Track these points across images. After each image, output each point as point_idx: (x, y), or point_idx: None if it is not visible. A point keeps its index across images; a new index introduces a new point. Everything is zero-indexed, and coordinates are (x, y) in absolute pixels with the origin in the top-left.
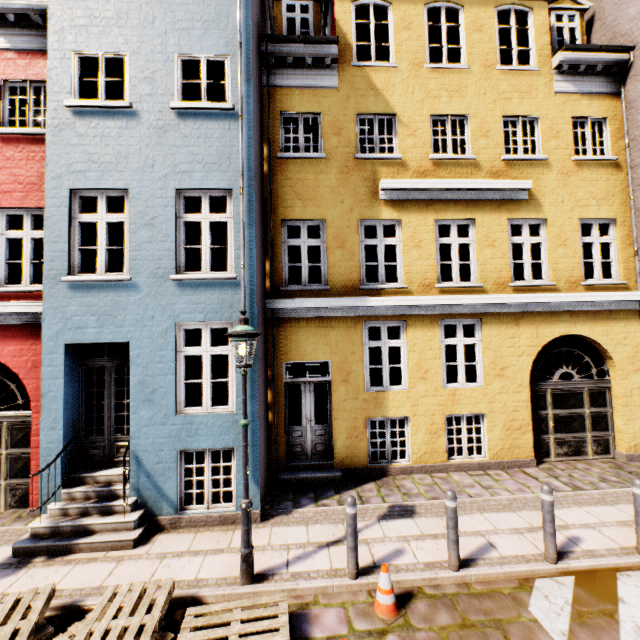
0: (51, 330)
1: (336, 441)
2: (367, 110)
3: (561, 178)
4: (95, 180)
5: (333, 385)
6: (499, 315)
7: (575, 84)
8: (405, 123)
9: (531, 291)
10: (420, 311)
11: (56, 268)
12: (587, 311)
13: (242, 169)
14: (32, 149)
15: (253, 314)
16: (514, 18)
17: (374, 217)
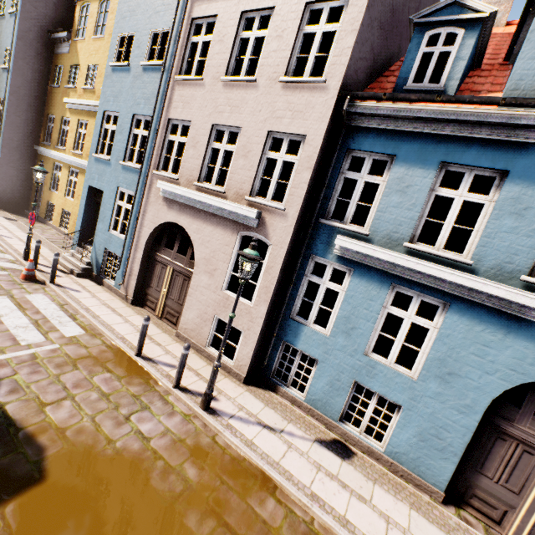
0: None
1: (41, 206)
2: (74, 63)
3: None
4: None
5: (44, 184)
6: (84, 170)
7: None
8: (81, 70)
9: None
10: (65, 161)
11: None
12: None
13: (5, 91)
14: None
15: (2, 143)
16: None
17: (65, 116)
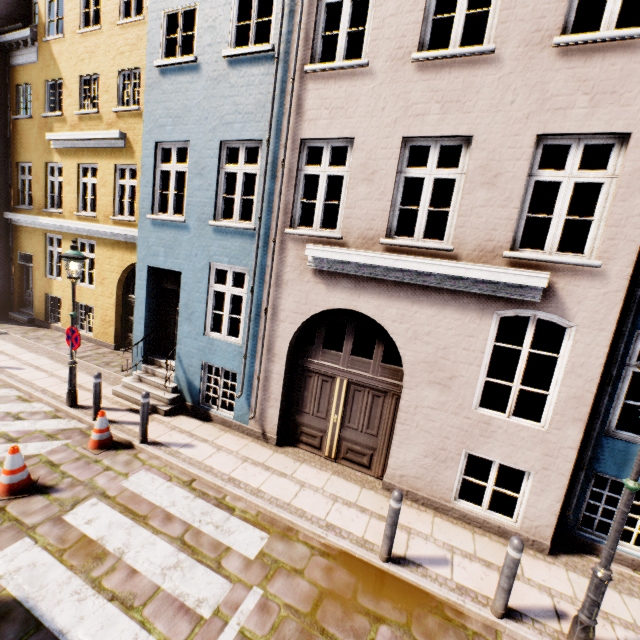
0: None
1: (35, 302)
2: (50, 78)
3: None
4: None
5: (34, 270)
6: (105, 240)
7: None
8: (67, 86)
9: (123, 225)
10: (66, 230)
11: None
12: None
13: None
14: None
15: None
16: None
17: (51, 161)
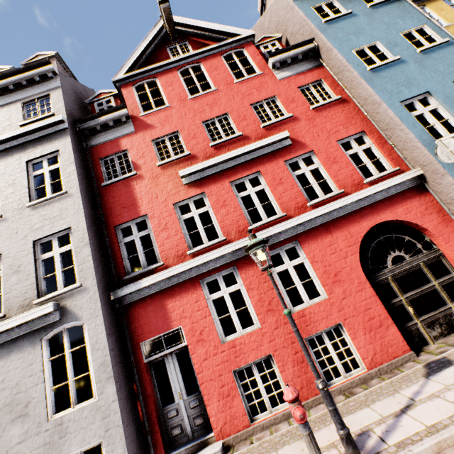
0: (452, 171)
1: None
2: None
3: None
4: (408, 94)
5: None
6: None
7: None
8: None
9: None
10: None
11: (426, 140)
12: None
13: None
14: (333, 109)
15: None
16: None
17: None
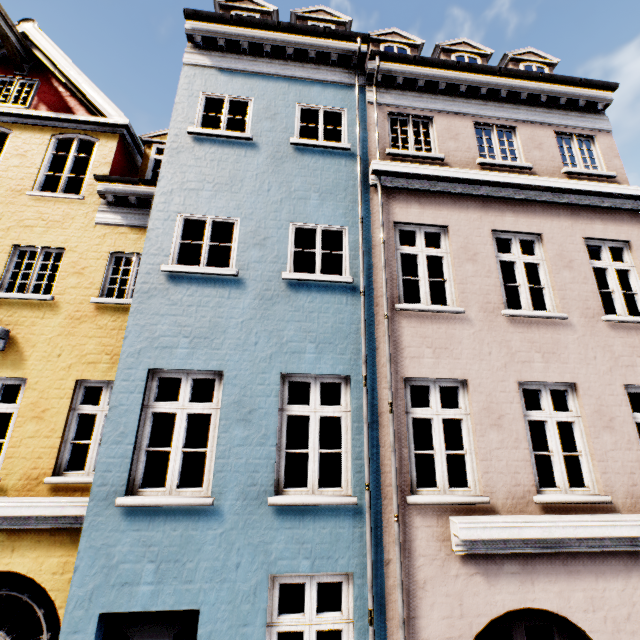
0: None
1: None
2: None
3: (69, 324)
4: None
5: None
6: None
7: (125, 216)
8: None
9: None
10: None
11: None
12: (42, 528)
13: None
14: None
15: None
16: (76, 146)
17: None
